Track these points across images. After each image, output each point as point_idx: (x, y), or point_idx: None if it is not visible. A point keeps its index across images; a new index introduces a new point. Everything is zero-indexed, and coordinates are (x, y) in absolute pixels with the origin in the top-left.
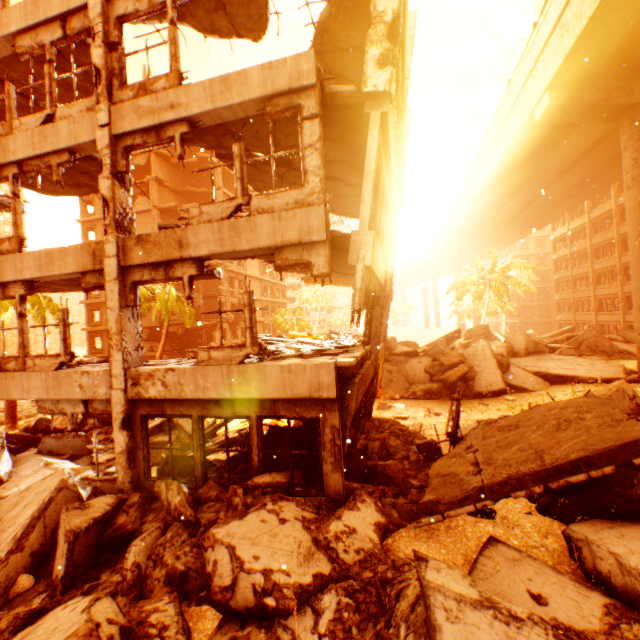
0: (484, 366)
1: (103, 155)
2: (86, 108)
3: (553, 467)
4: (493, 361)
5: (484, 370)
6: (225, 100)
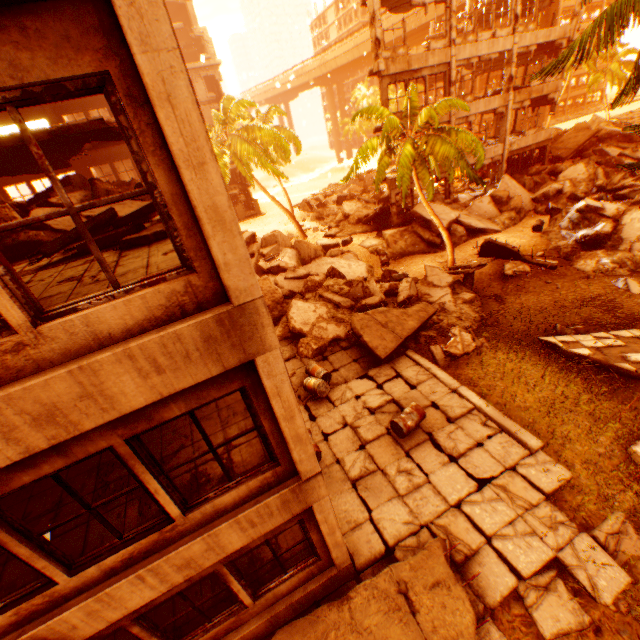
0: None
1: (513, 57)
2: (506, 33)
3: (584, 142)
4: None
5: None
6: (548, 39)
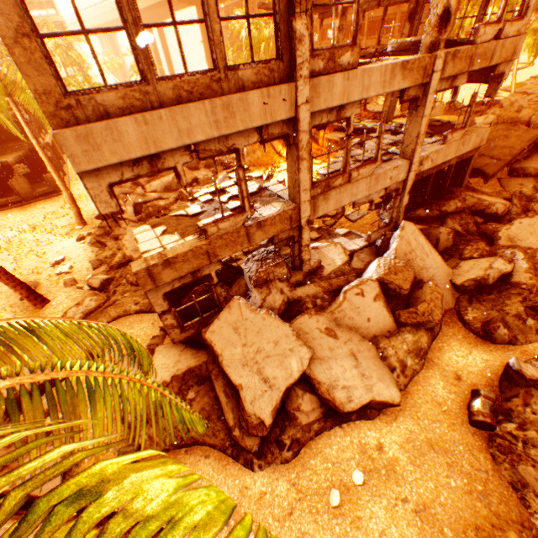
0: None
1: None
2: None
3: (521, 150)
4: None
5: None
6: None
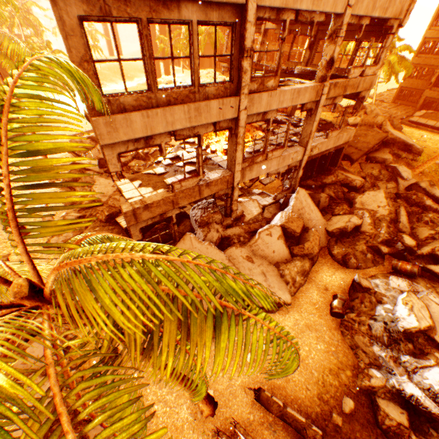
0: None
1: (342, 29)
2: None
3: (374, 145)
4: None
5: None
6: (385, 14)
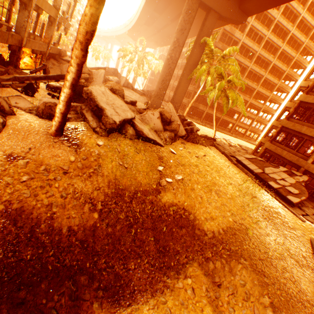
0: (98, 80)
1: None
2: None
3: (40, 77)
4: (103, 79)
5: (97, 81)
6: None
